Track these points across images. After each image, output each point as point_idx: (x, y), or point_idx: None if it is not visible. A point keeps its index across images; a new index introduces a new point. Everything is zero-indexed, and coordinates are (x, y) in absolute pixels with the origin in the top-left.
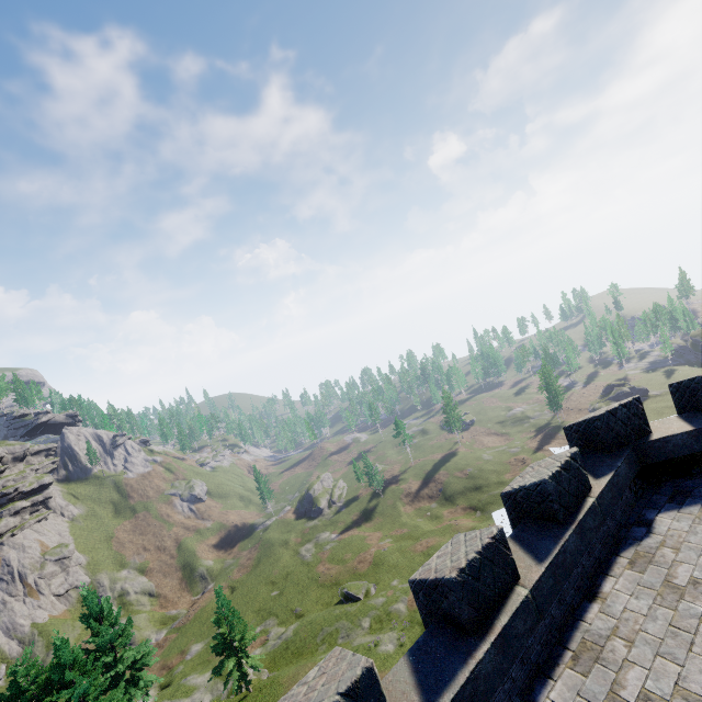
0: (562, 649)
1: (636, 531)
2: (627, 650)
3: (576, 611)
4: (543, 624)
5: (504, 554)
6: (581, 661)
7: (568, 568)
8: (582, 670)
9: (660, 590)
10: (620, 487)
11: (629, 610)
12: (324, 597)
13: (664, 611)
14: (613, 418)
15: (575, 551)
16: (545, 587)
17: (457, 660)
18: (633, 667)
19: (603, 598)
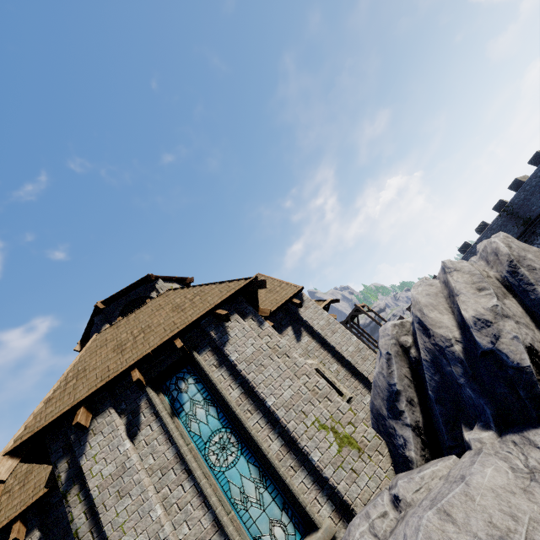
0: None
1: None
2: None
3: None
4: None
5: (467, 244)
6: None
7: None
8: None
9: None
10: None
11: None
12: None
13: None
14: (496, 207)
15: None
16: None
17: None
18: None
19: None
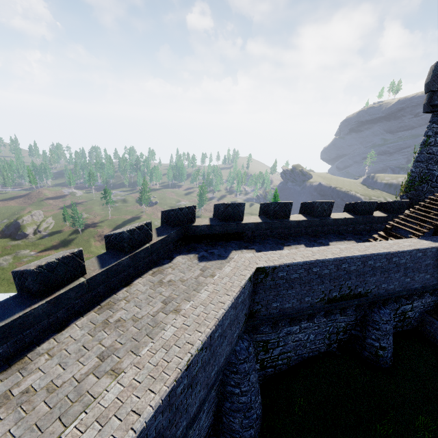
0: (97, 305)
1: (165, 261)
2: (125, 305)
3: (115, 290)
4: (90, 295)
5: (78, 262)
6: (102, 309)
7: (118, 272)
8: (100, 313)
9: (156, 283)
10: (168, 242)
11: (138, 290)
12: (12, 290)
13: (150, 291)
14: (180, 212)
15: (126, 265)
16: (99, 279)
17: (20, 309)
18: (122, 310)
19: (131, 286)
